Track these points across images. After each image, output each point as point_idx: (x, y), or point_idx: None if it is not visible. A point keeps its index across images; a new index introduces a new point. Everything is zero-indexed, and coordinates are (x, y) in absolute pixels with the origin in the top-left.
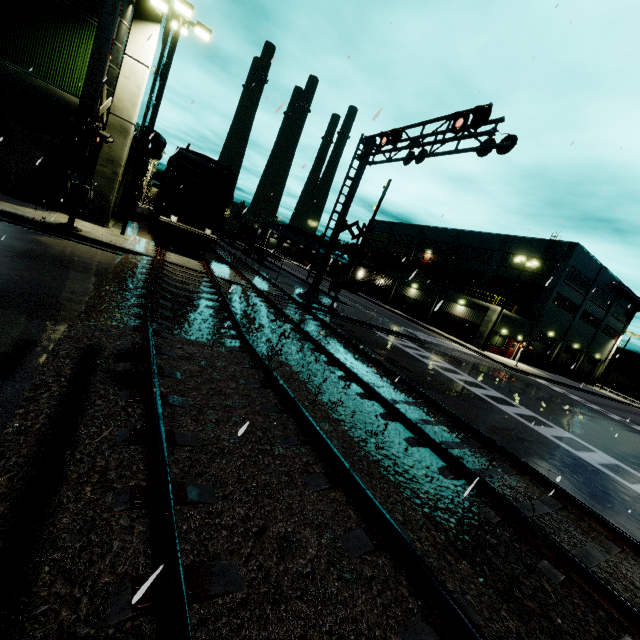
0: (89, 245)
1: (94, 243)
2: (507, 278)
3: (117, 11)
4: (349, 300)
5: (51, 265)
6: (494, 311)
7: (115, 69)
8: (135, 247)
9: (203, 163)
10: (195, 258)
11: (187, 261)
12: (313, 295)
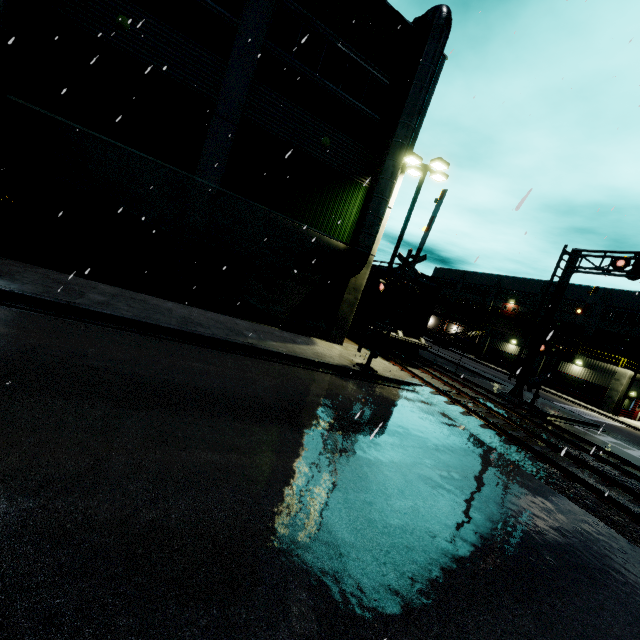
0: (392, 386)
1: (389, 381)
2: (614, 332)
3: (443, 196)
4: (481, 371)
5: (472, 447)
6: (623, 374)
7: (382, 220)
8: (398, 373)
9: (419, 280)
10: (405, 363)
11: (421, 375)
12: (519, 395)
